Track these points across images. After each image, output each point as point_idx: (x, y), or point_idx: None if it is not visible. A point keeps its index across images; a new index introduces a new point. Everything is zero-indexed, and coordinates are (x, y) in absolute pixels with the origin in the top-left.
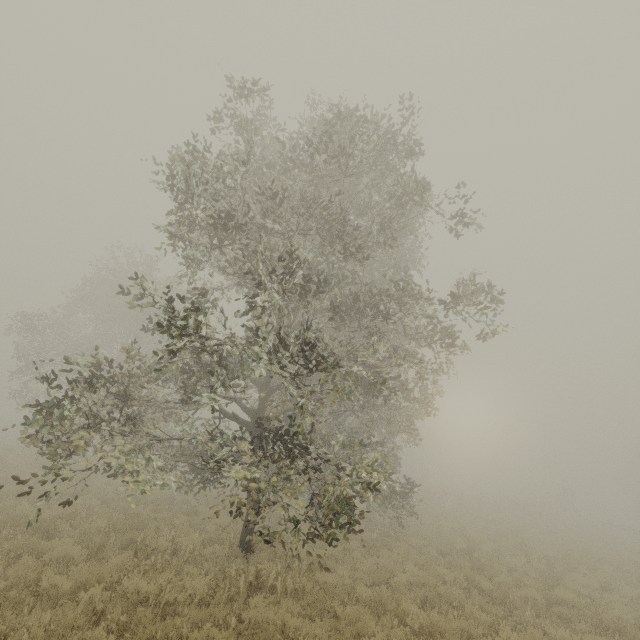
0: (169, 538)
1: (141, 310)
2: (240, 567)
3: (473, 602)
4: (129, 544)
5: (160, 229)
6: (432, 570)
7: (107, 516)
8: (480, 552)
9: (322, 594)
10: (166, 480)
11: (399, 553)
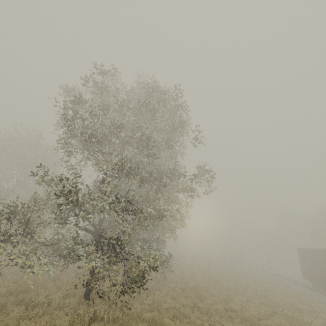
0: (44, 296)
1: (44, 183)
2: (85, 309)
3: (194, 314)
4: (20, 301)
5: (57, 140)
6: (178, 300)
7: (6, 286)
8: (200, 287)
9: (127, 319)
10: (49, 268)
11: (163, 292)
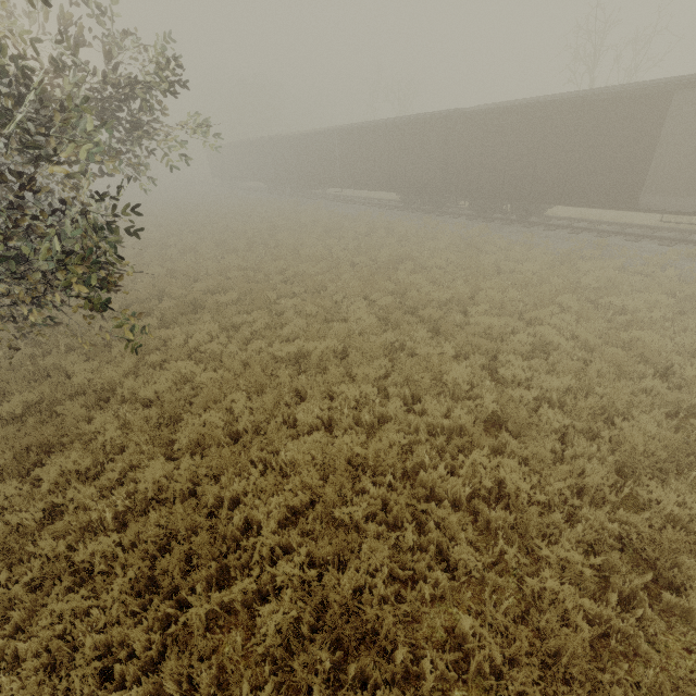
0: None
1: None
2: None
3: None
4: None
5: None
6: None
7: None
8: None
9: None
10: None
11: None
